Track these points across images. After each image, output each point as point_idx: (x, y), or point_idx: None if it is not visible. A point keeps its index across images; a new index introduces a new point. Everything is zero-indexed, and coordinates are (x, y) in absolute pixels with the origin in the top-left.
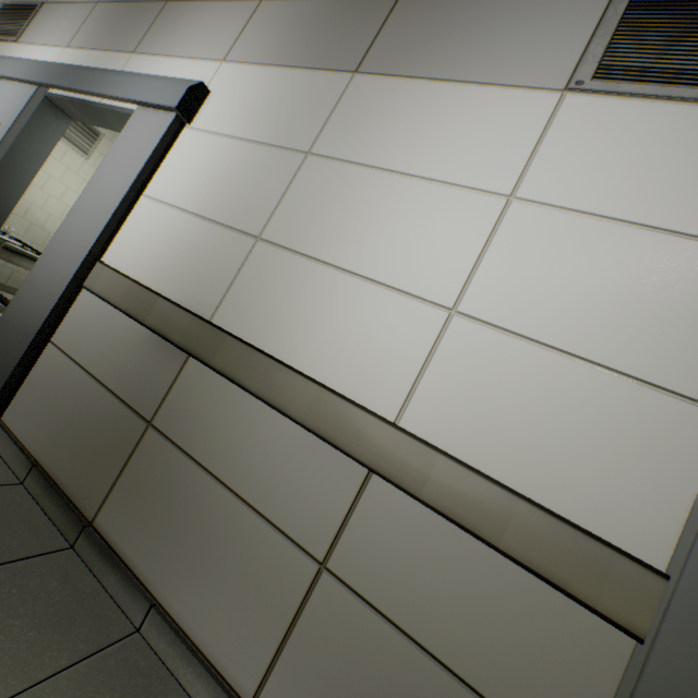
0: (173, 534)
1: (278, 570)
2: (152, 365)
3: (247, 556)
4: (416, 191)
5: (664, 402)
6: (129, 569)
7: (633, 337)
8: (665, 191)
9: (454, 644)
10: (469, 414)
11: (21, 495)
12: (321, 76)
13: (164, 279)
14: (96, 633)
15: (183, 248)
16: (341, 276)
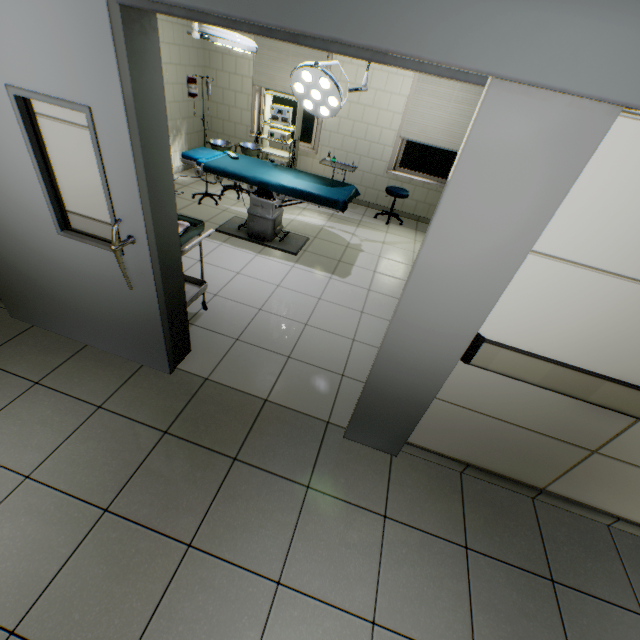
0: (630, 497)
1: None
2: (588, 420)
3: None
4: None
5: None
6: (587, 505)
7: None
8: None
9: None
10: None
11: (474, 483)
12: None
13: (592, 355)
14: (604, 541)
15: (624, 324)
16: None
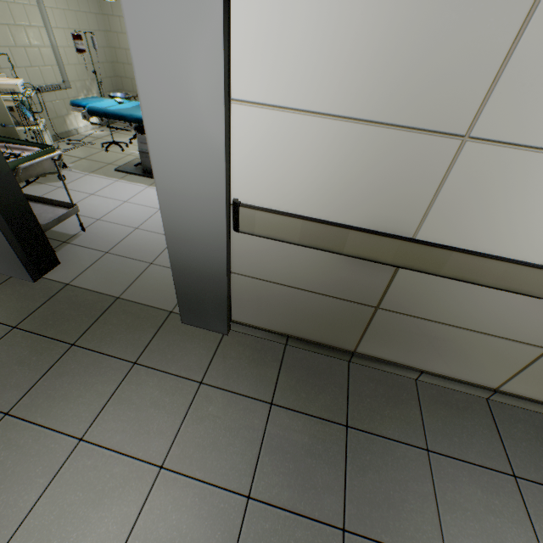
0: (423, 350)
1: (512, 354)
2: (359, 276)
3: (486, 351)
4: None
5: None
6: (394, 363)
7: None
8: None
9: None
10: None
11: (296, 352)
12: None
13: (334, 206)
14: (408, 393)
15: (345, 167)
16: None
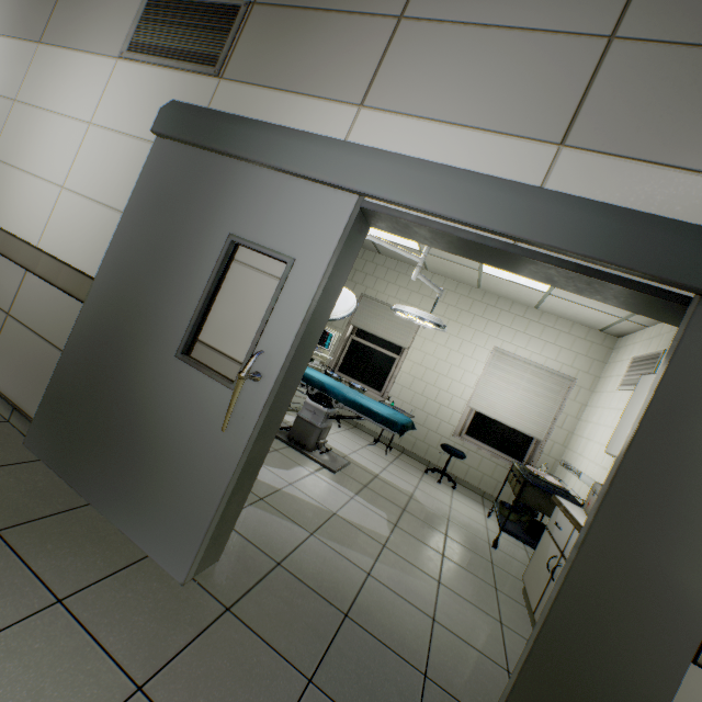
0: None
1: None
2: None
3: None
4: (57, 122)
5: (120, 218)
6: None
7: (117, 190)
8: (140, 116)
9: (47, 329)
10: (63, 236)
11: None
12: (24, 45)
13: None
14: None
15: None
16: (25, 175)
